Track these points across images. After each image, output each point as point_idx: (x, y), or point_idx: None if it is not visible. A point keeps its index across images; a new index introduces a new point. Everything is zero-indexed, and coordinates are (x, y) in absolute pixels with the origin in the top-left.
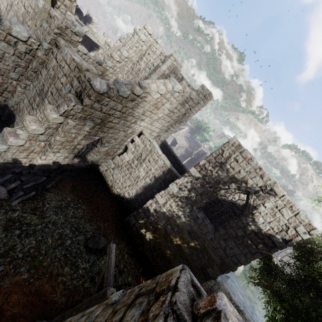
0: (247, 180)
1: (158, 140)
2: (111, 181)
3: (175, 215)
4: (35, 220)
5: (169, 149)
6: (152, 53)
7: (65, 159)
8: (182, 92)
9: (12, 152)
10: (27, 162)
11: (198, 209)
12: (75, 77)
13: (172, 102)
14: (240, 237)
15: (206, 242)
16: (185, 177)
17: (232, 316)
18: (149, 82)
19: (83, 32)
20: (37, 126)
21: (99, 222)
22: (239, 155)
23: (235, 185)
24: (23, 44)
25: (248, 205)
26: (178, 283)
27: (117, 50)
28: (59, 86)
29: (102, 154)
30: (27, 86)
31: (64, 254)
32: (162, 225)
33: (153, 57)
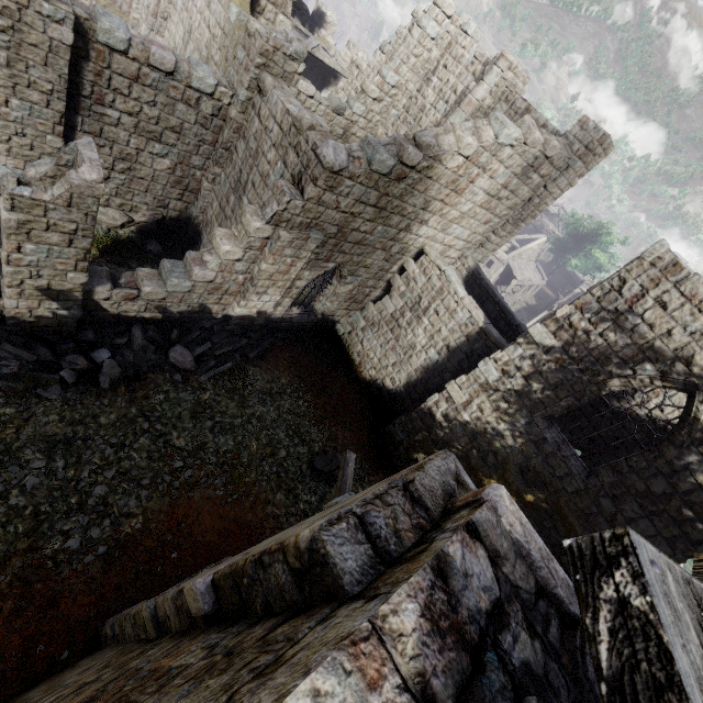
0: (691, 355)
1: (461, 268)
2: (359, 354)
3: (491, 429)
4: (233, 409)
5: (486, 286)
6: (454, 61)
7: (276, 308)
8: (522, 145)
9: (199, 293)
10: (220, 312)
11: (548, 421)
12: (290, 146)
13: (494, 174)
14: (658, 497)
15: (562, 496)
16: (517, 346)
17: (508, 514)
18: (437, 133)
19: (305, 51)
20: (233, 245)
21: (335, 428)
22: (671, 289)
23: (652, 367)
24: (209, 99)
25: (689, 419)
26: (427, 465)
27: (375, 74)
28: (264, 169)
29: (342, 300)
30: (216, 177)
31: (276, 471)
32: (460, 448)
33: (455, 71)
